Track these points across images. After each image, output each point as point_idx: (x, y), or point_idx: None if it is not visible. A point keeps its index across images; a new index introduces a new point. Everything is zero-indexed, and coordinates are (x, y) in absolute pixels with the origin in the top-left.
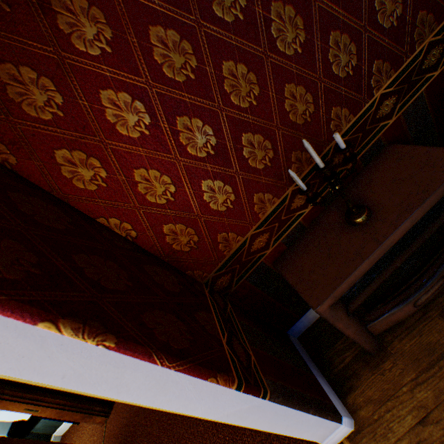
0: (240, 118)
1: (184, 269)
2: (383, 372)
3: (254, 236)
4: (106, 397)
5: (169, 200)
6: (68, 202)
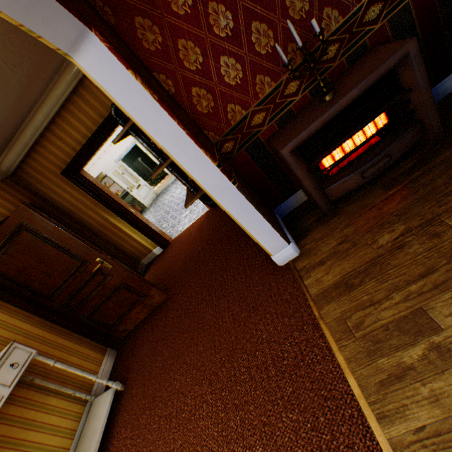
0: (252, 8)
1: (203, 128)
2: (329, 224)
3: (254, 113)
4: (150, 136)
5: (198, 68)
6: (138, 57)
